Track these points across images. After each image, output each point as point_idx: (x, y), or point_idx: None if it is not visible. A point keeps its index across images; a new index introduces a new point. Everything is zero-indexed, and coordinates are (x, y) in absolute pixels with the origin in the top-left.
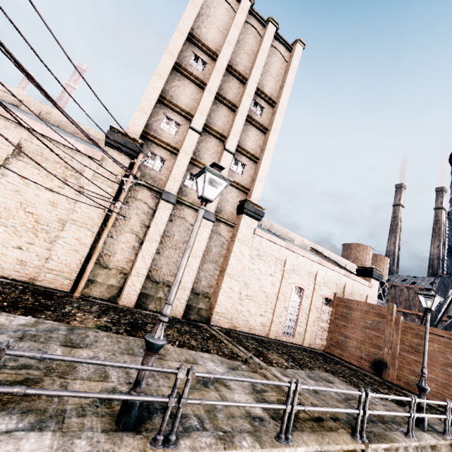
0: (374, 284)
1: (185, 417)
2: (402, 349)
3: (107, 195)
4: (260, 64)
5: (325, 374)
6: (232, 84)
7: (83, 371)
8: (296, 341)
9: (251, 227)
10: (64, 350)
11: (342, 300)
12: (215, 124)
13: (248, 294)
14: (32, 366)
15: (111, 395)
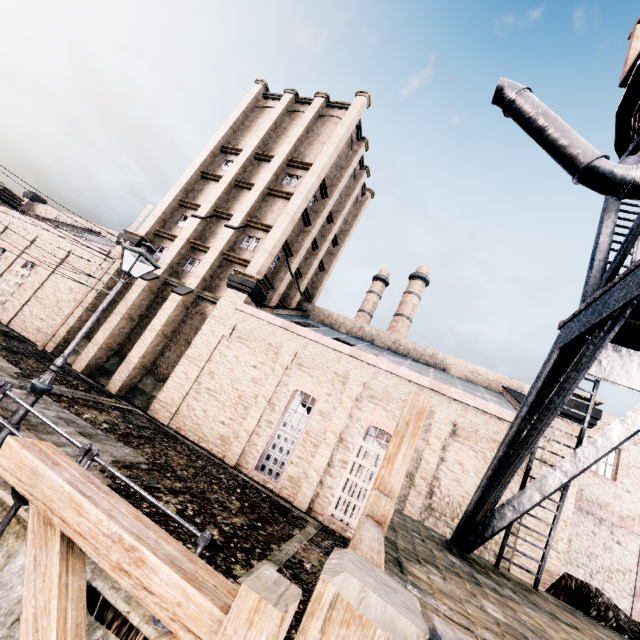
0: (564, 429)
1: None
2: None
3: (104, 280)
4: (294, 137)
5: (130, 452)
6: (262, 168)
7: None
8: (283, 491)
9: (234, 302)
10: None
11: None
12: (231, 209)
13: (210, 387)
14: None
15: None
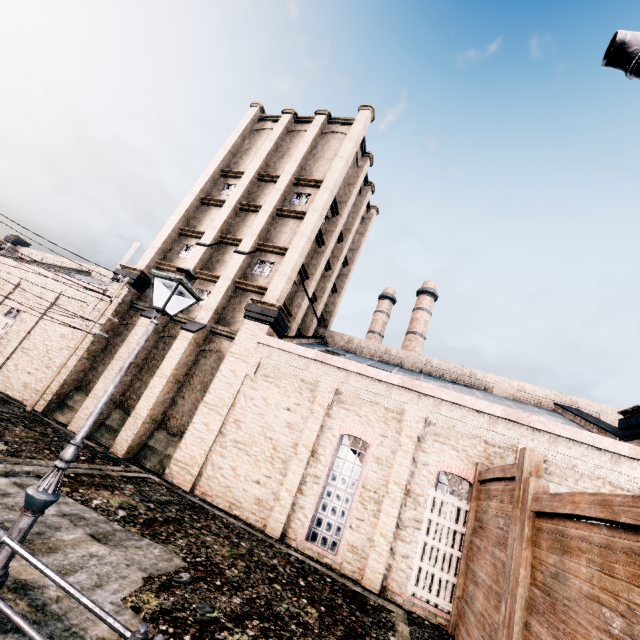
0: None
1: None
2: (531, 602)
3: (101, 322)
4: (299, 155)
5: (160, 553)
6: (267, 190)
7: None
8: (345, 567)
9: (255, 335)
10: None
11: (481, 476)
12: (238, 234)
13: (237, 438)
14: None
15: None
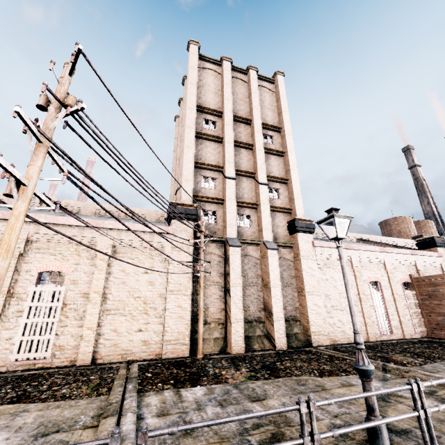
0: (442, 252)
1: (410, 431)
2: None
3: (187, 260)
4: (257, 104)
5: None
6: (241, 129)
7: (294, 416)
8: (397, 336)
9: (308, 242)
10: (258, 405)
11: (422, 279)
12: (241, 166)
13: (332, 304)
14: (261, 424)
15: (383, 420)
